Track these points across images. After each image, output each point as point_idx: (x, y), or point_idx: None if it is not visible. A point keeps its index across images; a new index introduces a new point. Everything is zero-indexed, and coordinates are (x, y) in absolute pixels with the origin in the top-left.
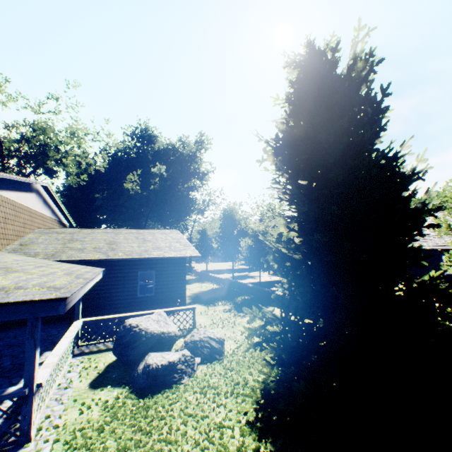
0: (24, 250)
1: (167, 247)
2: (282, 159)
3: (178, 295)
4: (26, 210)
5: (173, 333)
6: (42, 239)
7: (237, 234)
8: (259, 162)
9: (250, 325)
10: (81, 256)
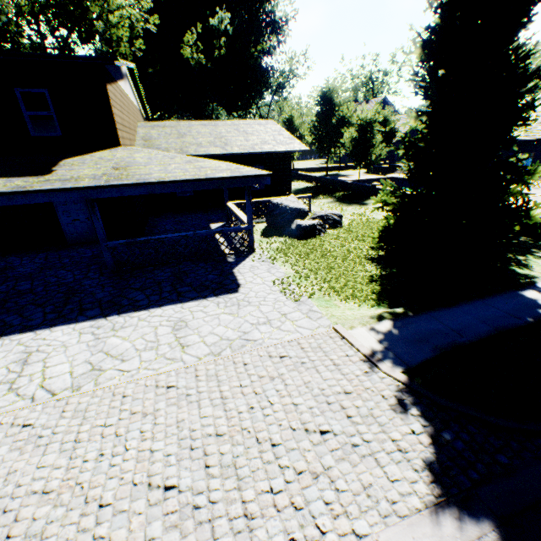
0: (153, 146)
1: (273, 141)
2: (428, 54)
3: (284, 190)
4: (130, 102)
5: (306, 210)
6: (154, 134)
7: (336, 124)
8: (405, 55)
9: (355, 212)
10: (205, 151)
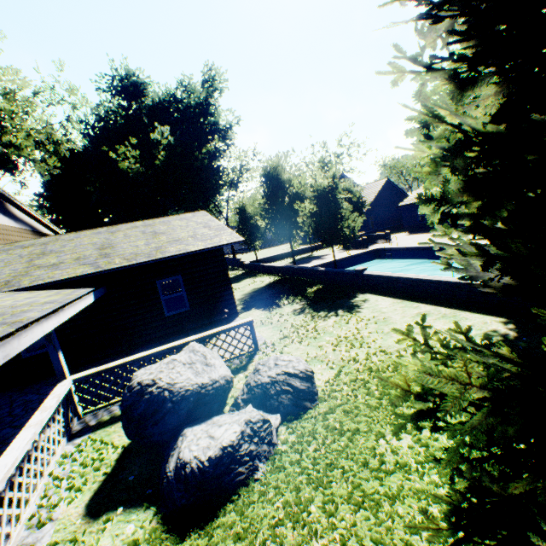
0: None
1: (191, 237)
2: None
3: (224, 303)
4: None
5: (222, 381)
6: None
7: (290, 202)
8: None
9: (341, 331)
10: (54, 276)
